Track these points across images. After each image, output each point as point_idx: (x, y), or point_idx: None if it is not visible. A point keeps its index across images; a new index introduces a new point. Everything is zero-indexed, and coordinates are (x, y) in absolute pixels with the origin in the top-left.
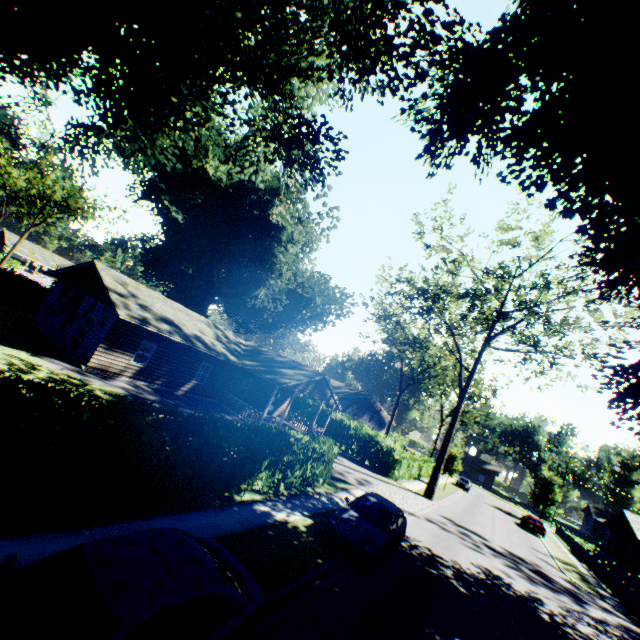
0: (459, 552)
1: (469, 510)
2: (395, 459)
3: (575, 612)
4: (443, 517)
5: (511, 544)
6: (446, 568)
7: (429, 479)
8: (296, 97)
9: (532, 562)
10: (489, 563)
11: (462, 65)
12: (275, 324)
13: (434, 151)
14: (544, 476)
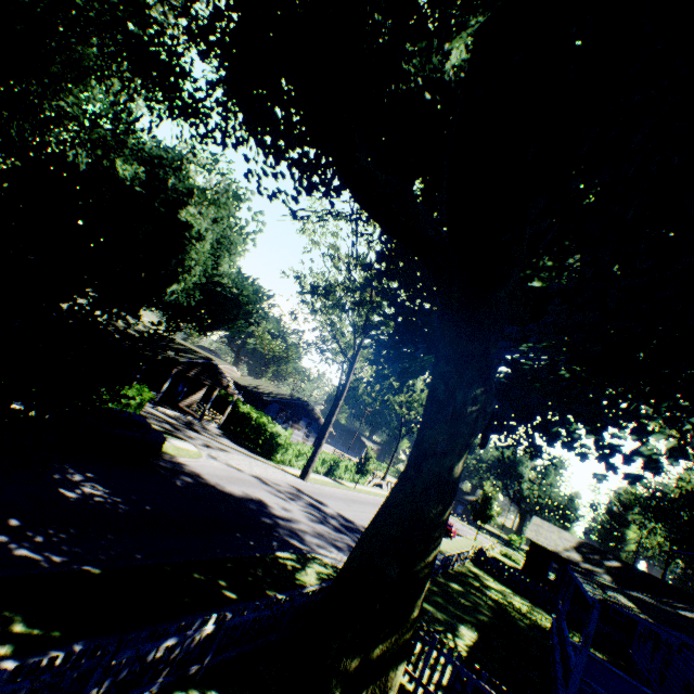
0: (244, 487)
1: (362, 502)
2: (279, 443)
3: (331, 538)
4: (290, 485)
5: (365, 519)
6: (191, 479)
7: (306, 462)
8: (97, 93)
9: (364, 527)
10: (277, 502)
11: (218, 69)
12: (208, 326)
13: (151, 130)
14: (486, 492)
